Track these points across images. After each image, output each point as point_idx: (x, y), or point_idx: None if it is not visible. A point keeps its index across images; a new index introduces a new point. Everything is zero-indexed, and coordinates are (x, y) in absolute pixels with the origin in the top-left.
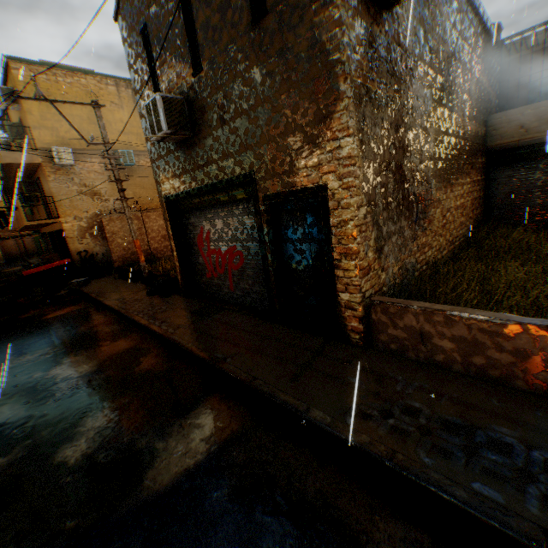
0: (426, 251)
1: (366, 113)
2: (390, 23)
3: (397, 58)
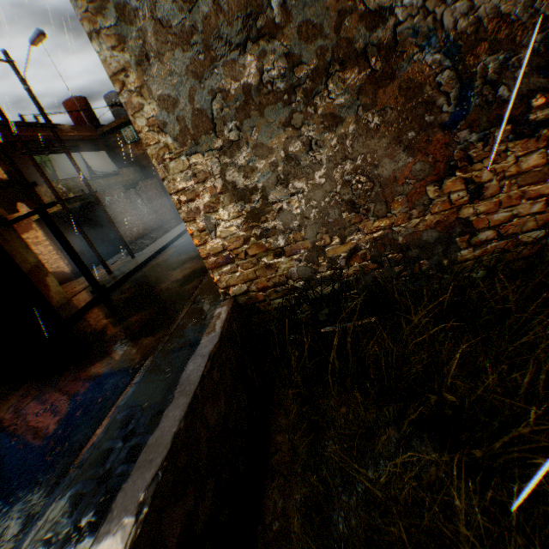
0: None
1: None
2: None
3: None
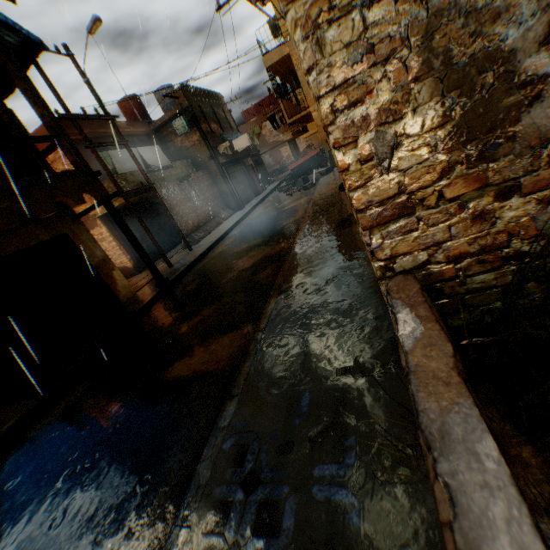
0: None
1: None
2: None
3: None
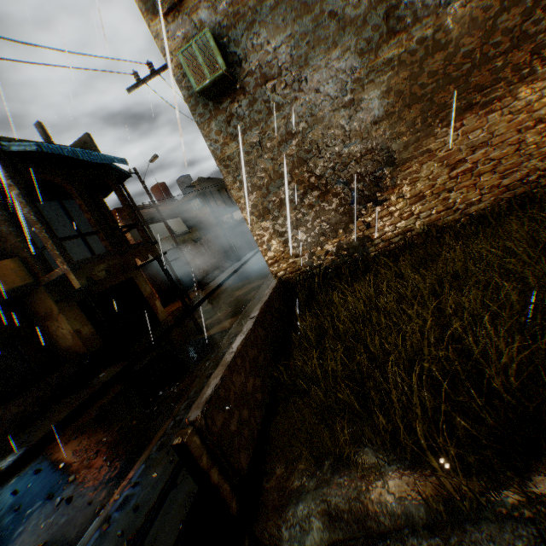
0: (399, 221)
1: (240, 167)
2: (247, 81)
3: (267, 94)
